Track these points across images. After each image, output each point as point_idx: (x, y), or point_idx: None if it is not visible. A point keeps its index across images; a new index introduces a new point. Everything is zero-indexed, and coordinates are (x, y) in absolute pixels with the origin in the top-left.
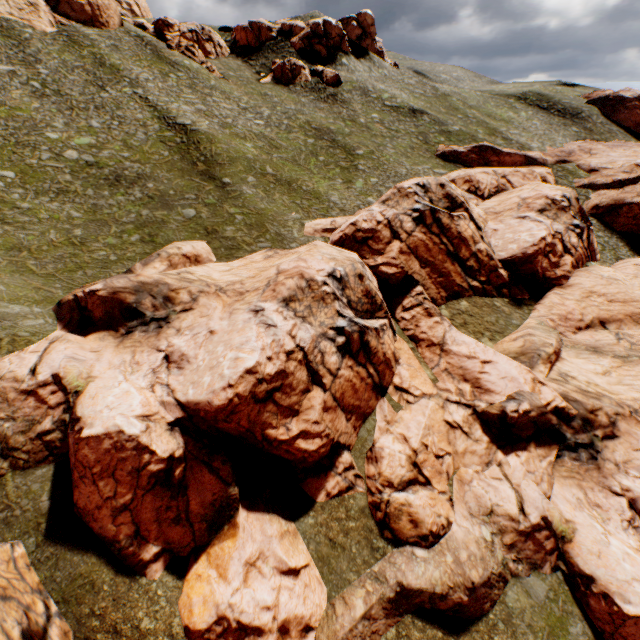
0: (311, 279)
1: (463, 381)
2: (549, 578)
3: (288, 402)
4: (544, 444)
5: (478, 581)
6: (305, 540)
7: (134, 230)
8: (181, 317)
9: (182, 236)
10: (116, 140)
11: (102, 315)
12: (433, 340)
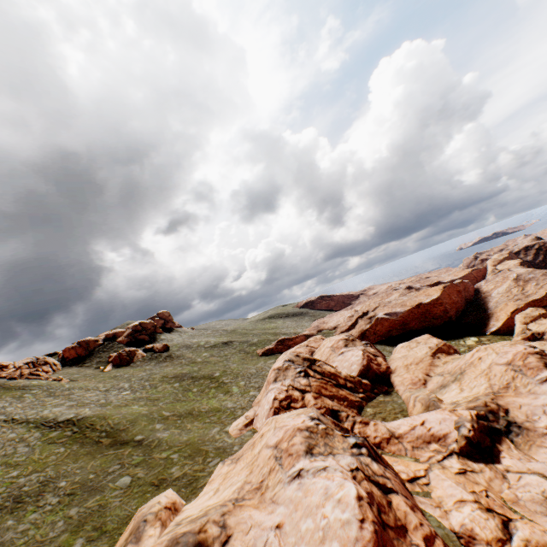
0: (307, 427)
1: (428, 444)
2: None
3: (392, 521)
4: (499, 440)
5: None
6: None
7: (72, 536)
8: None
9: (133, 505)
10: None
11: None
12: (385, 436)
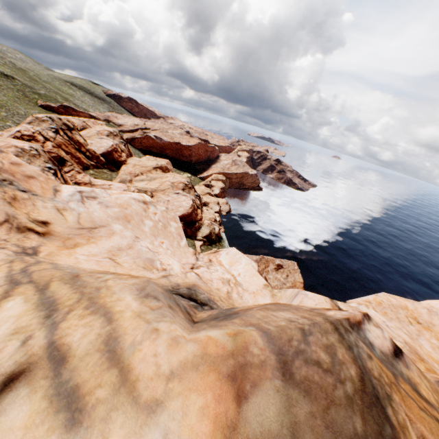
0: (23, 148)
1: None
2: None
3: None
4: None
5: None
6: None
7: None
8: None
9: None
10: None
11: None
12: (86, 182)
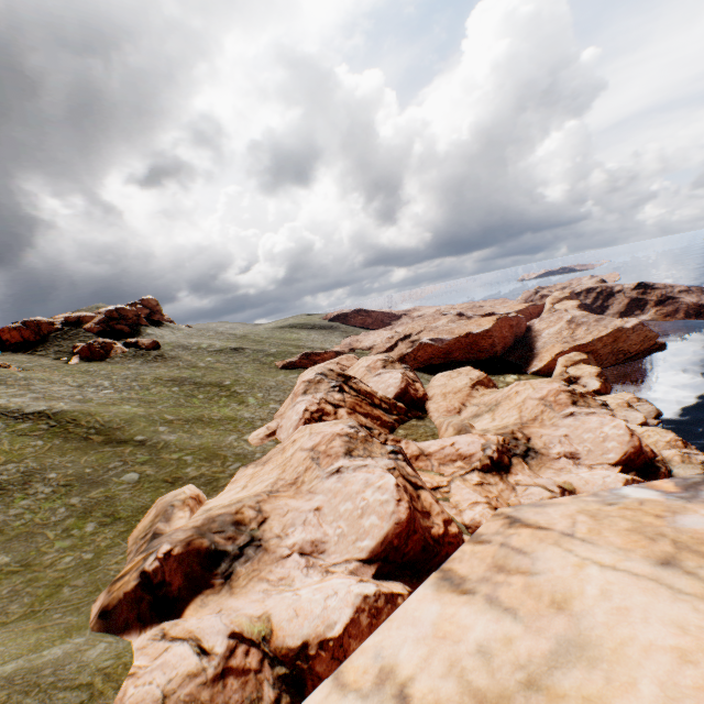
0: (347, 433)
1: (454, 462)
2: None
3: (420, 508)
4: (517, 462)
5: None
6: None
7: (80, 521)
8: (266, 528)
9: (147, 498)
10: None
11: (181, 582)
12: (415, 454)
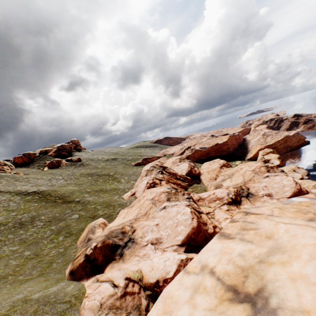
0: (167, 191)
1: (215, 201)
2: None
3: (202, 221)
4: (243, 199)
5: None
6: None
7: (56, 236)
8: (135, 234)
9: (83, 225)
10: (0, 211)
11: (102, 258)
12: (197, 199)
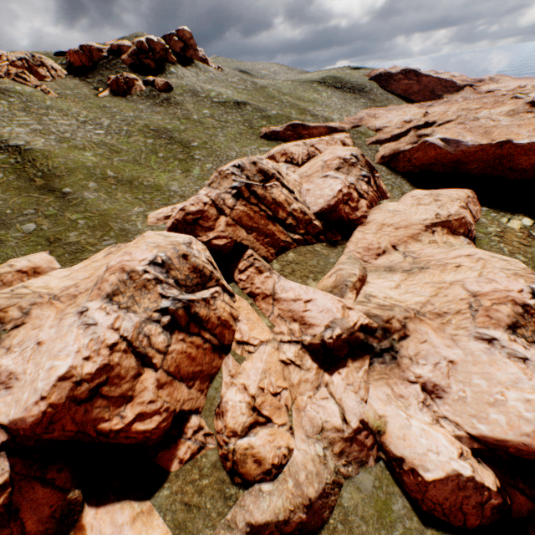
0: (132, 271)
1: (293, 321)
2: (374, 469)
3: (120, 391)
4: (359, 357)
5: (315, 496)
6: (161, 513)
7: None
8: (12, 334)
9: (23, 251)
10: None
11: None
12: (266, 292)
